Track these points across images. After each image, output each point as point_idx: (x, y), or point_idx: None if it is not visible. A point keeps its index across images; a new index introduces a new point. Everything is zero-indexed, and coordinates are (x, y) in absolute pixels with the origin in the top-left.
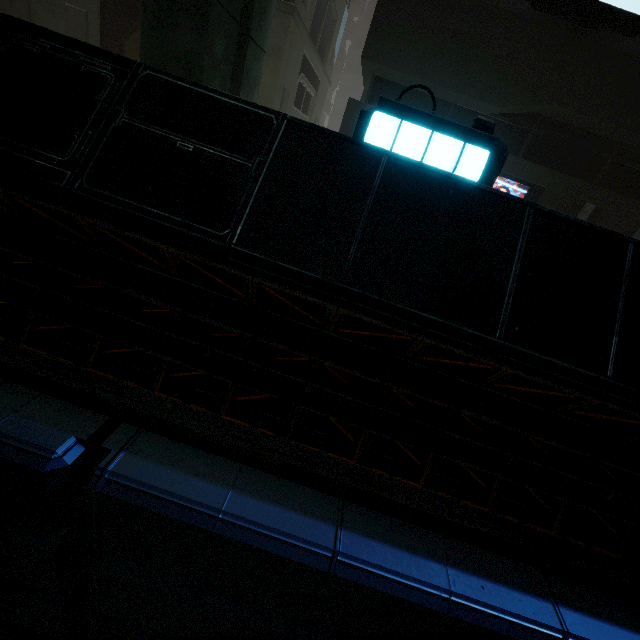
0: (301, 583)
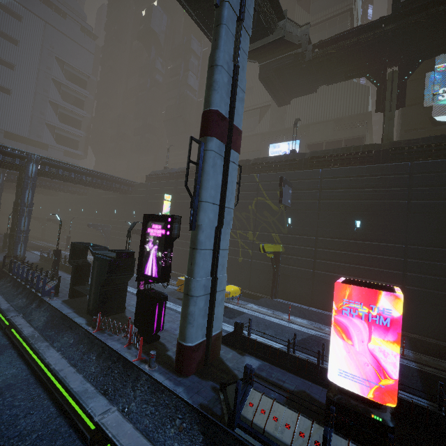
0: (441, 164)
